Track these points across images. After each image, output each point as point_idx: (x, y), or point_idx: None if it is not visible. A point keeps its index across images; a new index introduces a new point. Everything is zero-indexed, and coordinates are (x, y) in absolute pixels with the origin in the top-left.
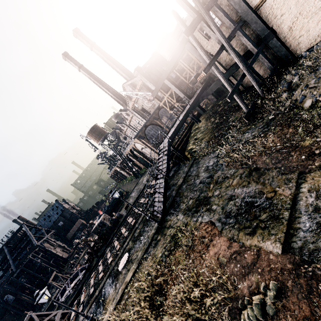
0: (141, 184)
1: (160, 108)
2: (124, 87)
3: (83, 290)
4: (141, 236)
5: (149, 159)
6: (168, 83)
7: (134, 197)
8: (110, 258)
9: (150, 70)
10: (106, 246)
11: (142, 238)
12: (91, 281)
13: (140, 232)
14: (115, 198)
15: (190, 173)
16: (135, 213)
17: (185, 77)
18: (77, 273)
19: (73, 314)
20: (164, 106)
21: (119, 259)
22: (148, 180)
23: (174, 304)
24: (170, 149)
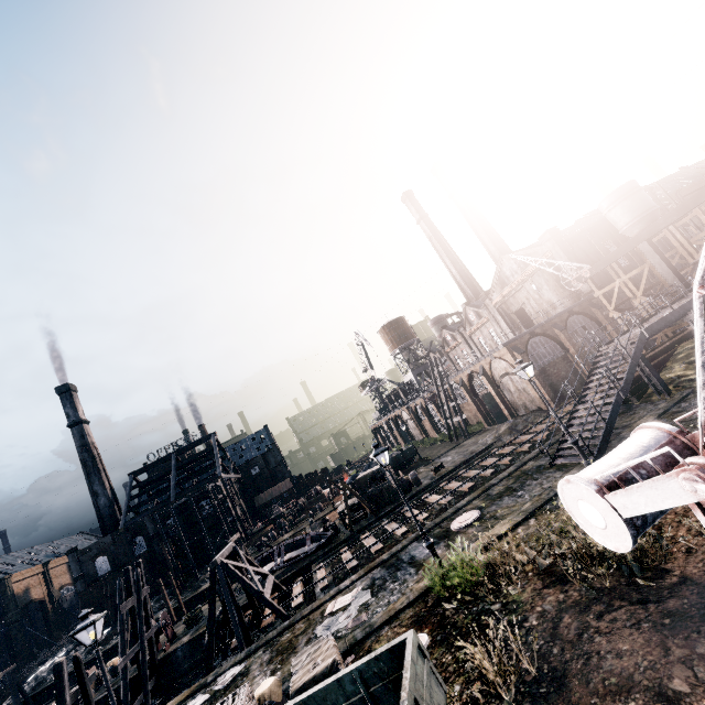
0: (472, 445)
1: (574, 312)
2: (503, 260)
3: (318, 565)
4: (516, 491)
5: (508, 404)
6: (647, 250)
7: (454, 461)
8: (402, 528)
9: (576, 241)
10: (375, 518)
11: (524, 492)
12: (344, 555)
13: (511, 487)
14: (397, 455)
15: (680, 408)
16: (465, 478)
17: (649, 272)
18: (302, 541)
19: (299, 590)
20: (604, 299)
21: (443, 520)
22: (499, 438)
23: (700, 532)
24: (641, 349)
